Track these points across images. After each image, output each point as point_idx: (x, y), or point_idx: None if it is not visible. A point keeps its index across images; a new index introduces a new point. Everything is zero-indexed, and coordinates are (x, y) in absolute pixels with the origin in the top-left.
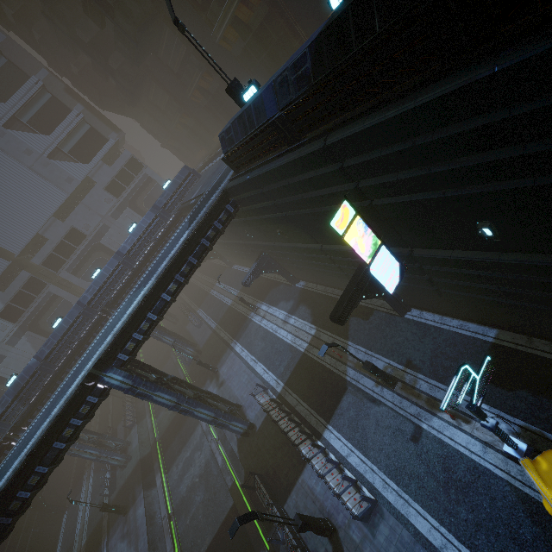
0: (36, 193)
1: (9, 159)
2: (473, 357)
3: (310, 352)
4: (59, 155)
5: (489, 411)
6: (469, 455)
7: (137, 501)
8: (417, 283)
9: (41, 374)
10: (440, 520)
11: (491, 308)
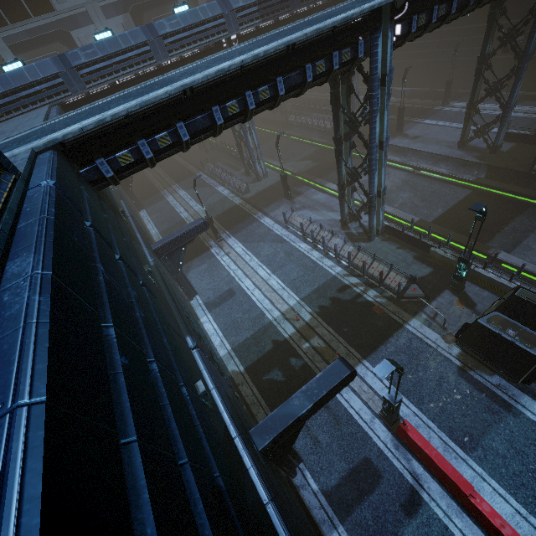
0: None
1: None
2: None
3: None
4: None
5: None
6: None
7: (307, 193)
8: None
9: (287, 2)
10: None
11: None
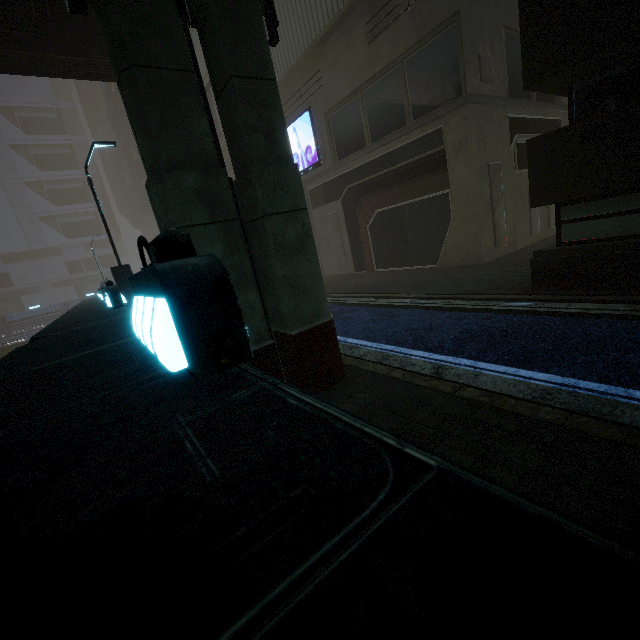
0: (3, 233)
1: (7, 201)
2: None
3: None
4: (50, 221)
5: None
6: None
7: None
8: None
9: None
10: None
11: None
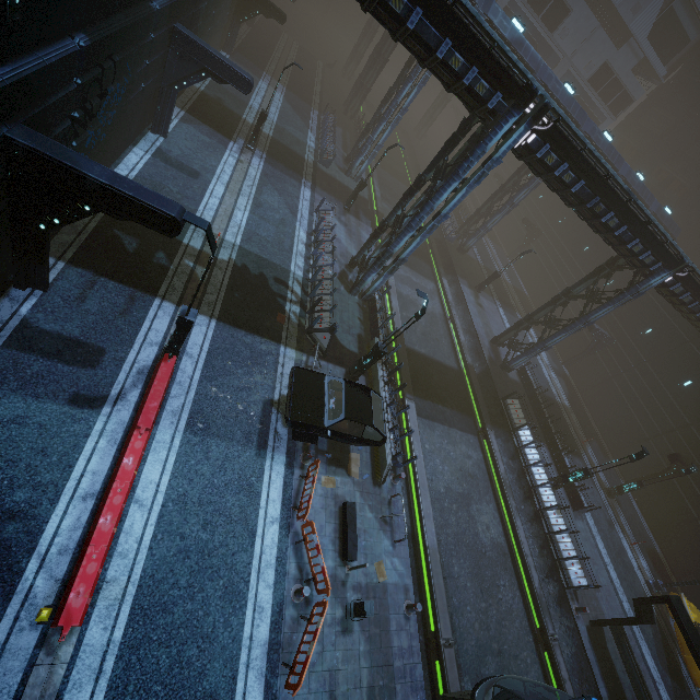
0: None
1: None
2: (648, 544)
3: (562, 408)
4: None
5: (646, 564)
6: (631, 561)
7: (363, 224)
8: (696, 505)
9: None
10: (610, 557)
11: (693, 551)
